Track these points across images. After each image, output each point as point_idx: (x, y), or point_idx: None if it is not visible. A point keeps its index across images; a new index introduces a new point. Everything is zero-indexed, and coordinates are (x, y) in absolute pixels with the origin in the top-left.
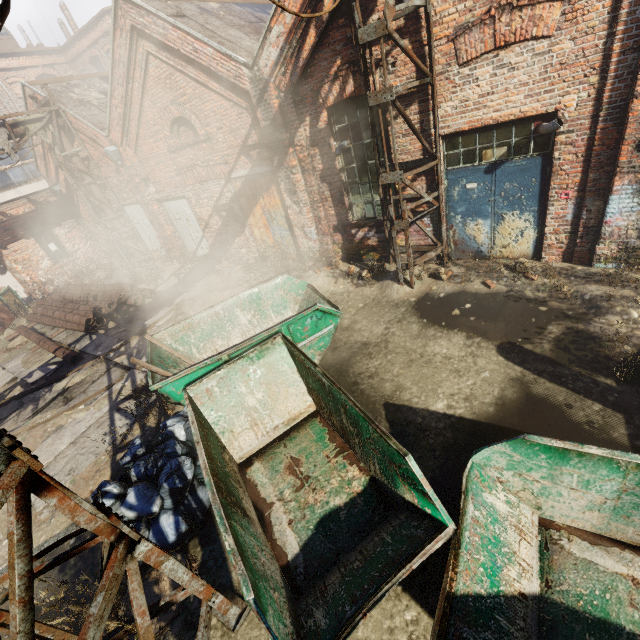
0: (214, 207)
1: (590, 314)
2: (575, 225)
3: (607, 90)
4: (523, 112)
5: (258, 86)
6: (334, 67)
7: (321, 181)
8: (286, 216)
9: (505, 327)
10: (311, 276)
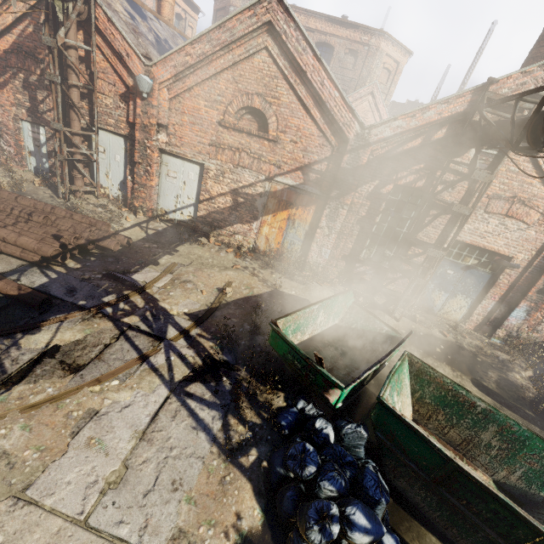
0: (233, 190)
1: (504, 369)
2: (489, 314)
3: (537, 260)
4: (499, 250)
5: (360, 141)
6: (417, 166)
7: (357, 223)
8: (308, 231)
9: (468, 367)
10: (317, 286)
